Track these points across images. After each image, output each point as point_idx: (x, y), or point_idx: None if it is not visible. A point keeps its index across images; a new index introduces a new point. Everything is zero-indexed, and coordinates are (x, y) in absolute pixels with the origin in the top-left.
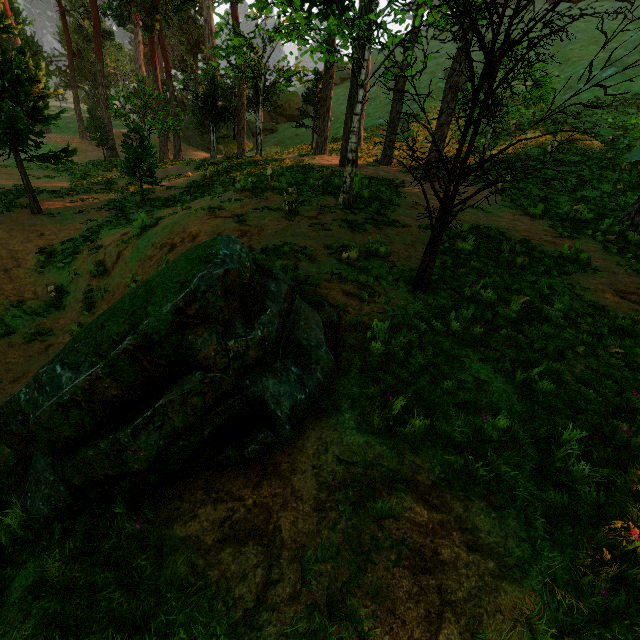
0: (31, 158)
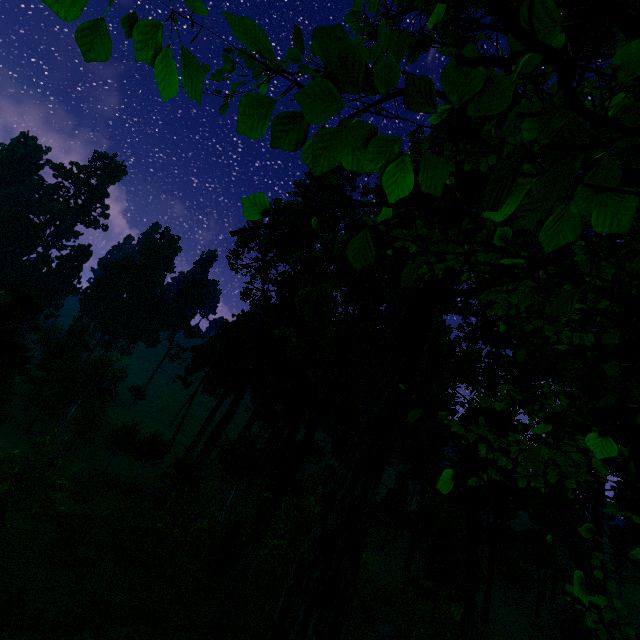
0: None
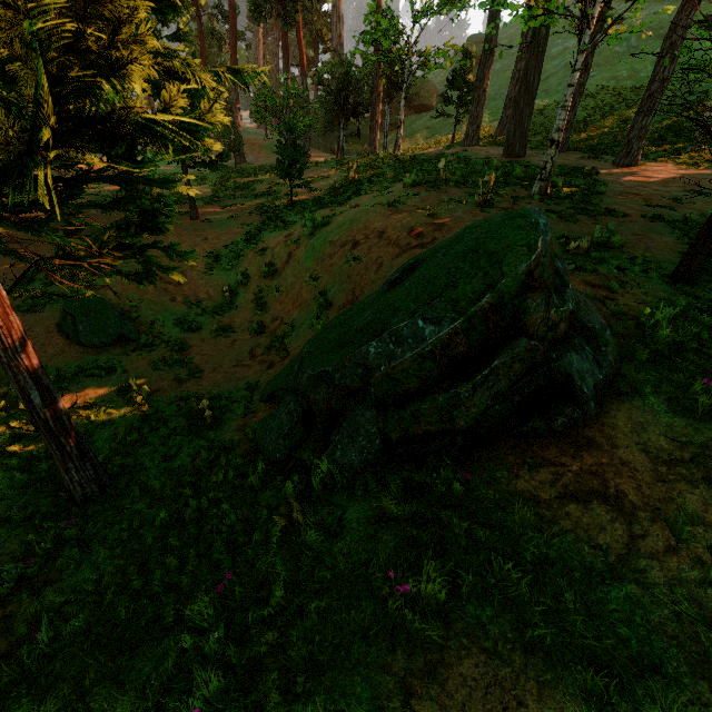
0: (195, 164)
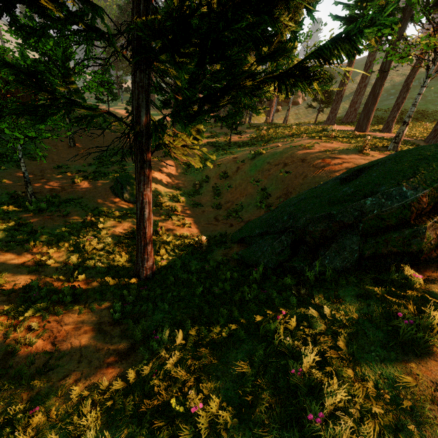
0: None
